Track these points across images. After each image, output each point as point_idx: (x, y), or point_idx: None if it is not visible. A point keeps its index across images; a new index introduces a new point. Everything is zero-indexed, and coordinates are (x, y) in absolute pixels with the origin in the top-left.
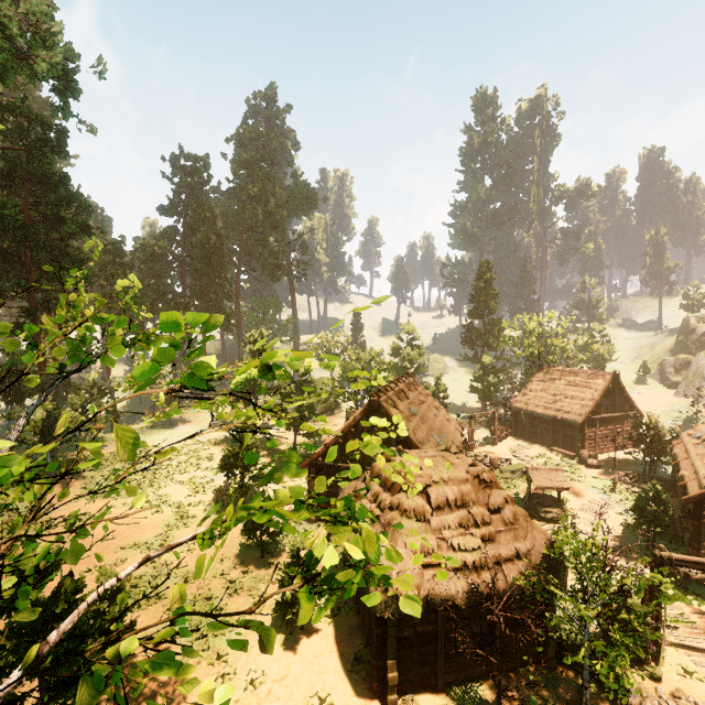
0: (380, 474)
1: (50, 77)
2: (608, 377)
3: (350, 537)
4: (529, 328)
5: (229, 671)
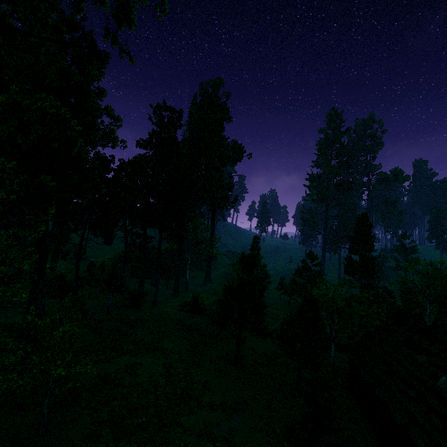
0: None
1: (120, 0)
2: None
3: None
4: (427, 271)
5: None
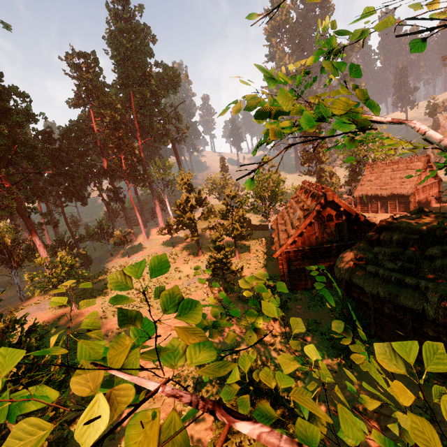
0: (388, 239)
1: None
2: (424, 159)
3: (387, 289)
4: None
5: (333, 407)
